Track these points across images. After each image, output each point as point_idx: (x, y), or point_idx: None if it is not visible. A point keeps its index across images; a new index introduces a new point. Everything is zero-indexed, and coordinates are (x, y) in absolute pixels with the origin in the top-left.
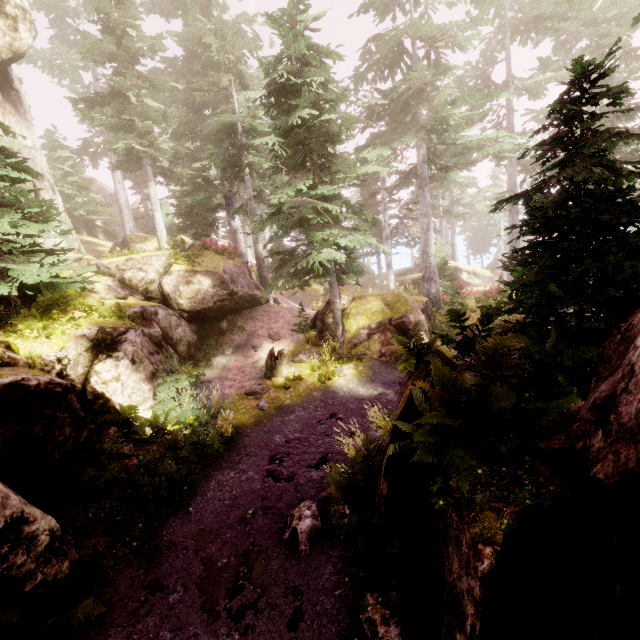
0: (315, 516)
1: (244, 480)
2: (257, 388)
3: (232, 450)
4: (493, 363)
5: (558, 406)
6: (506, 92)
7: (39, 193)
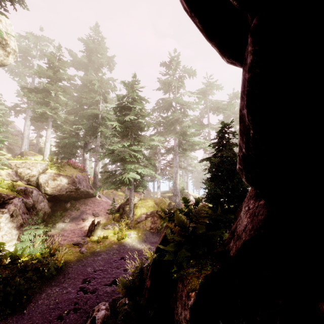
0: (107, 309)
1: (65, 293)
2: (81, 241)
3: (60, 275)
4: (198, 216)
5: (219, 232)
6: (208, 127)
7: None
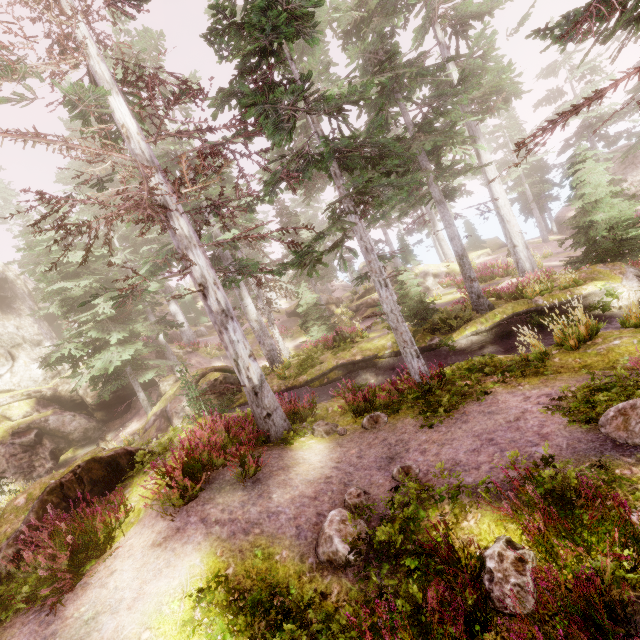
0: None
1: None
2: None
3: None
4: None
5: None
6: None
7: (14, 356)
